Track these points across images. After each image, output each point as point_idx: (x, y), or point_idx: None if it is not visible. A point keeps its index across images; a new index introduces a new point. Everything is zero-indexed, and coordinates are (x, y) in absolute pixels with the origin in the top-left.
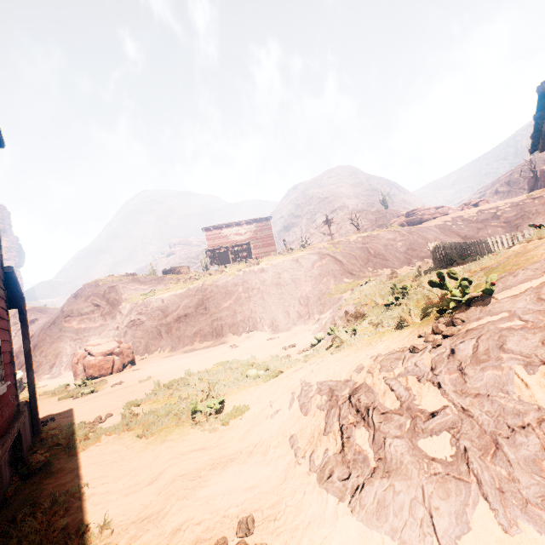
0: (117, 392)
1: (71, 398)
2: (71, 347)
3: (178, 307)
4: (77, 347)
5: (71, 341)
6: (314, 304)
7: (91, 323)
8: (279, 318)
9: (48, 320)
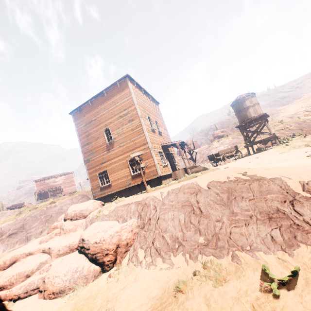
0: None
1: None
2: None
3: (9, 230)
4: None
5: None
6: None
7: None
8: None
9: None
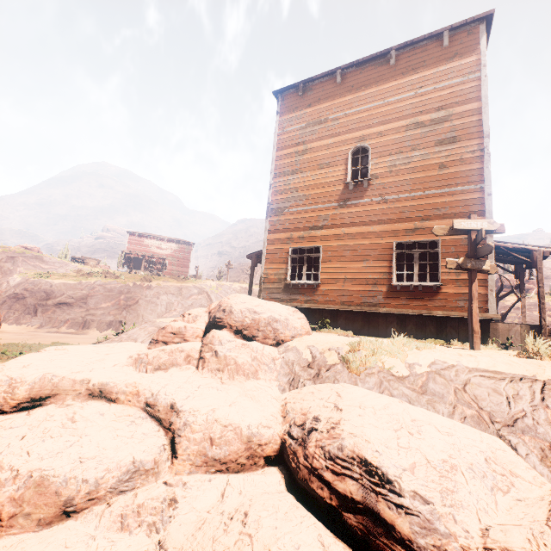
0: None
1: None
2: None
3: (62, 295)
4: None
5: None
6: None
7: None
8: None
9: None
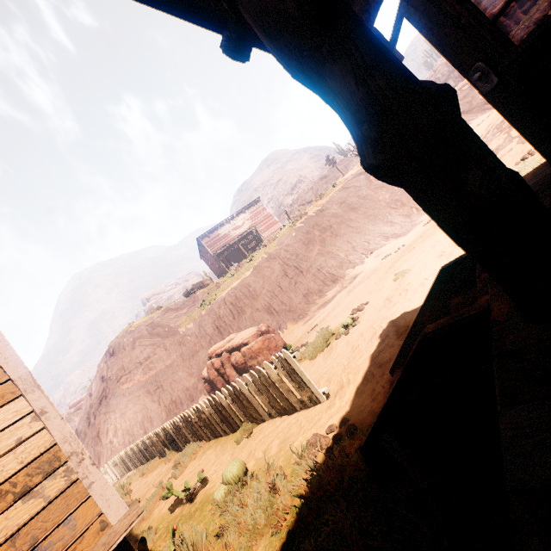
0: (412, 280)
1: (334, 342)
2: (155, 401)
3: (263, 284)
4: (162, 396)
5: (149, 396)
6: (410, 199)
7: (160, 364)
8: (387, 230)
9: (84, 409)
